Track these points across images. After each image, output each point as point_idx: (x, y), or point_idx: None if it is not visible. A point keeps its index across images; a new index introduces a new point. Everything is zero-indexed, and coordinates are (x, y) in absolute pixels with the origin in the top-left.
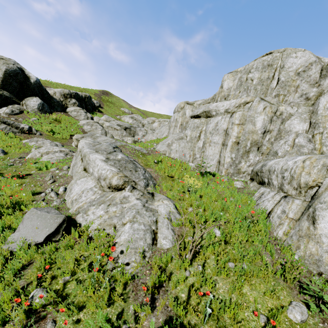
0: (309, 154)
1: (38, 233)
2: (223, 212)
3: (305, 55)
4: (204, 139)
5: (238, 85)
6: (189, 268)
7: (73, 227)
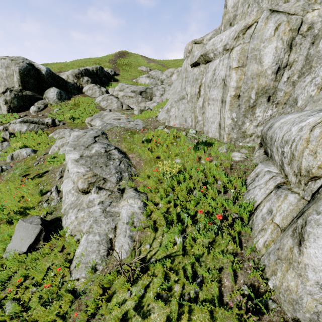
0: None
1: (23, 243)
2: (187, 214)
3: None
4: (203, 95)
5: None
6: (132, 288)
7: (58, 230)
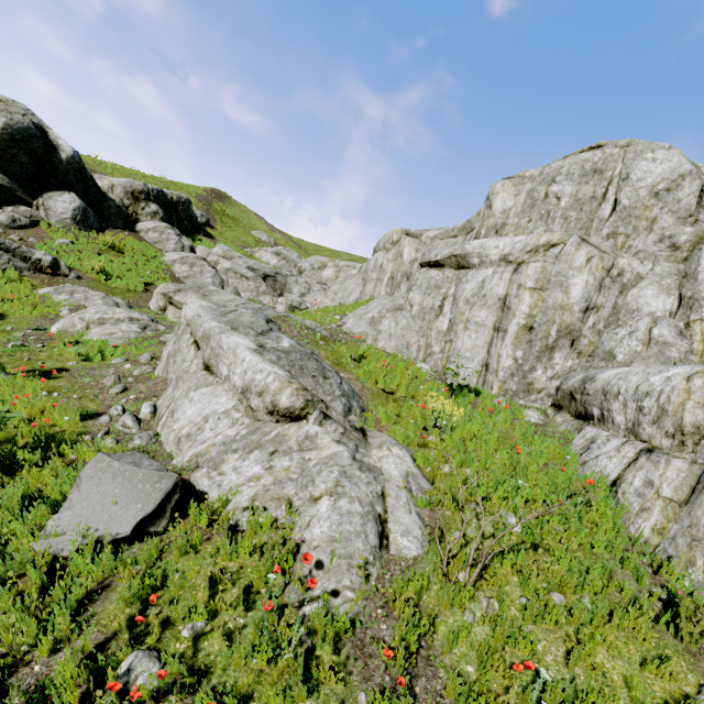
0: (682, 362)
1: (117, 514)
2: (524, 480)
3: (672, 158)
4: (453, 313)
5: (527, 206)
6: (469, 604)
7: (189, 500)
